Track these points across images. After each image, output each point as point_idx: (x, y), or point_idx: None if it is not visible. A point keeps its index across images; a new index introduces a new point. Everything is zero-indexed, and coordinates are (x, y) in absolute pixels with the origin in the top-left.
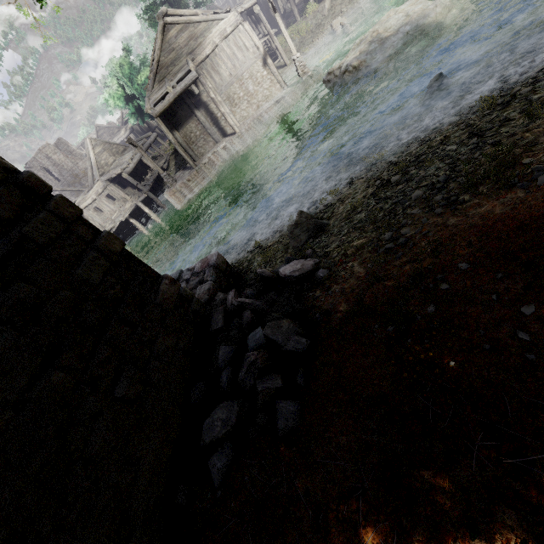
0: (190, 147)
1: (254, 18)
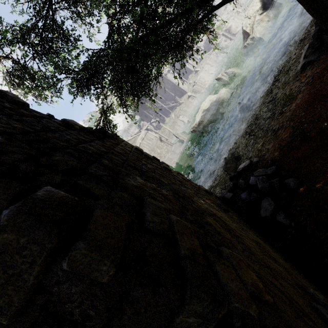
0: None
1: None
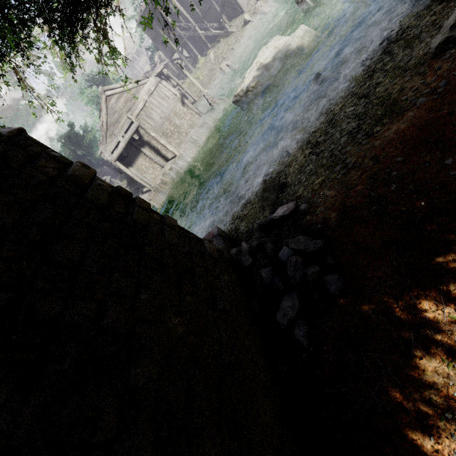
0: (144, 176)
1: (163, 77)
